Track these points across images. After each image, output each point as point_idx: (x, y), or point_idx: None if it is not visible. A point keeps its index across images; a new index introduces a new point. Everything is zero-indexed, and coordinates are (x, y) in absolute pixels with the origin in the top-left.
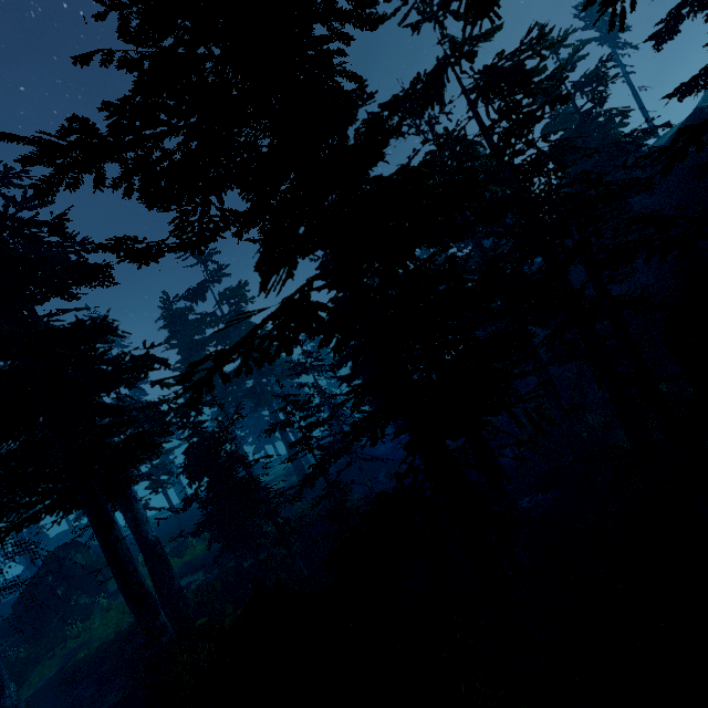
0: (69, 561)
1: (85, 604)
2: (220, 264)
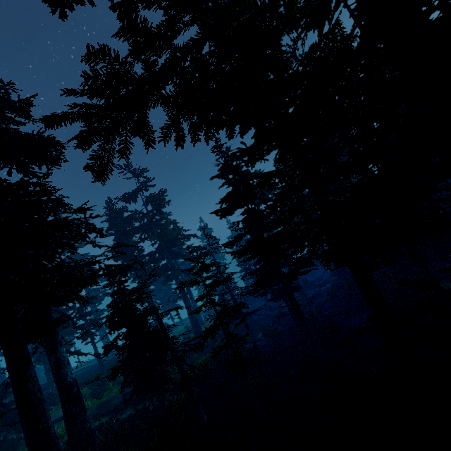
0: (6, 398)
1: (12, 440)
2: (148, 178)
